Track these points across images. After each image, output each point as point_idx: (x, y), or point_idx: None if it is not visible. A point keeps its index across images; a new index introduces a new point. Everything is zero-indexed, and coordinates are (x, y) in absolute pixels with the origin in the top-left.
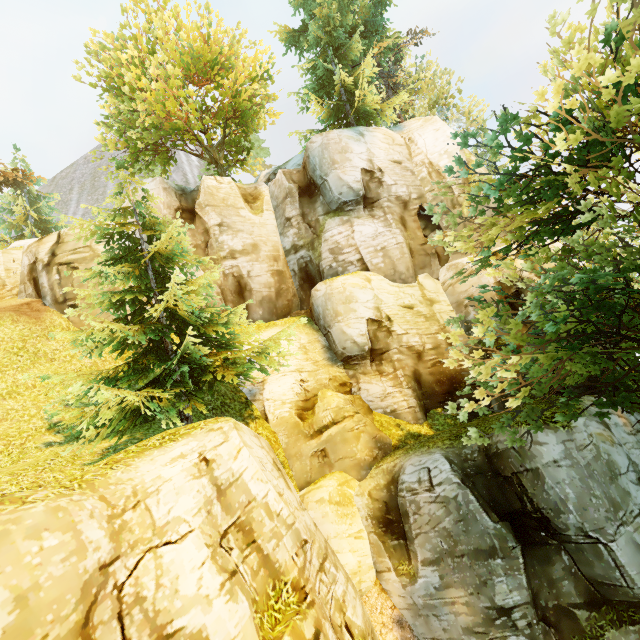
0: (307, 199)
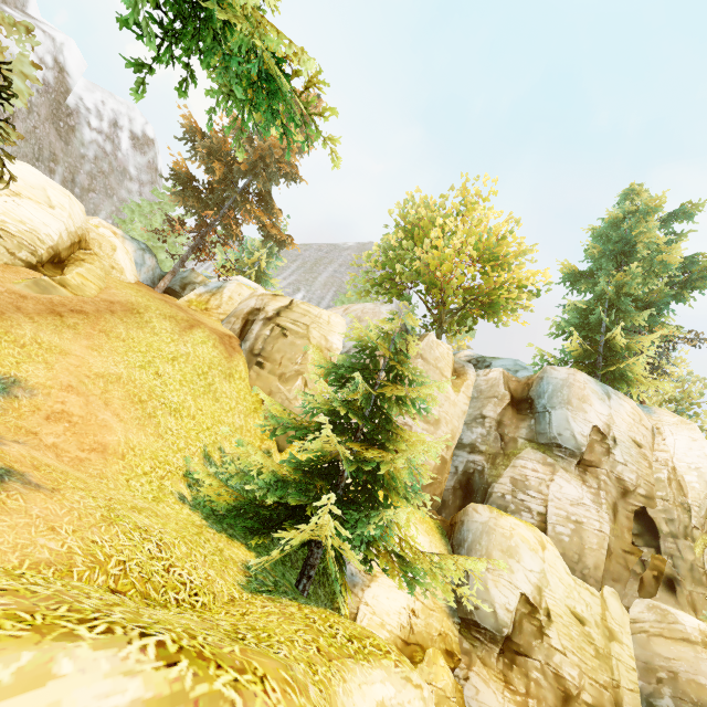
0: (514, 412)
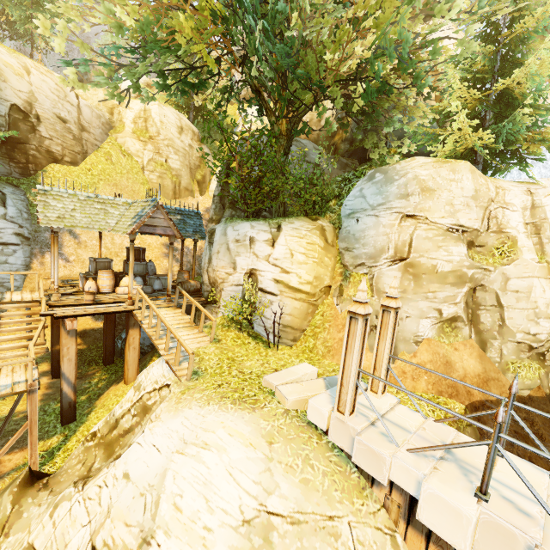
0: None
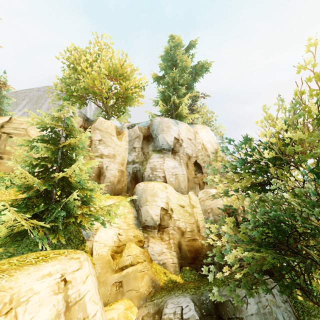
0: (146, 141)
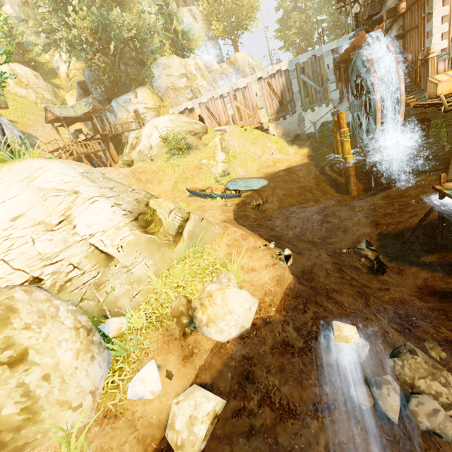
0: None
